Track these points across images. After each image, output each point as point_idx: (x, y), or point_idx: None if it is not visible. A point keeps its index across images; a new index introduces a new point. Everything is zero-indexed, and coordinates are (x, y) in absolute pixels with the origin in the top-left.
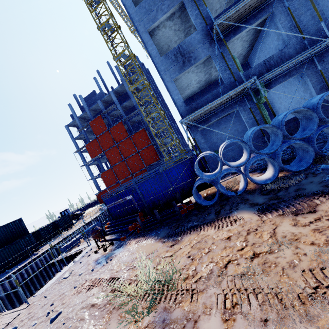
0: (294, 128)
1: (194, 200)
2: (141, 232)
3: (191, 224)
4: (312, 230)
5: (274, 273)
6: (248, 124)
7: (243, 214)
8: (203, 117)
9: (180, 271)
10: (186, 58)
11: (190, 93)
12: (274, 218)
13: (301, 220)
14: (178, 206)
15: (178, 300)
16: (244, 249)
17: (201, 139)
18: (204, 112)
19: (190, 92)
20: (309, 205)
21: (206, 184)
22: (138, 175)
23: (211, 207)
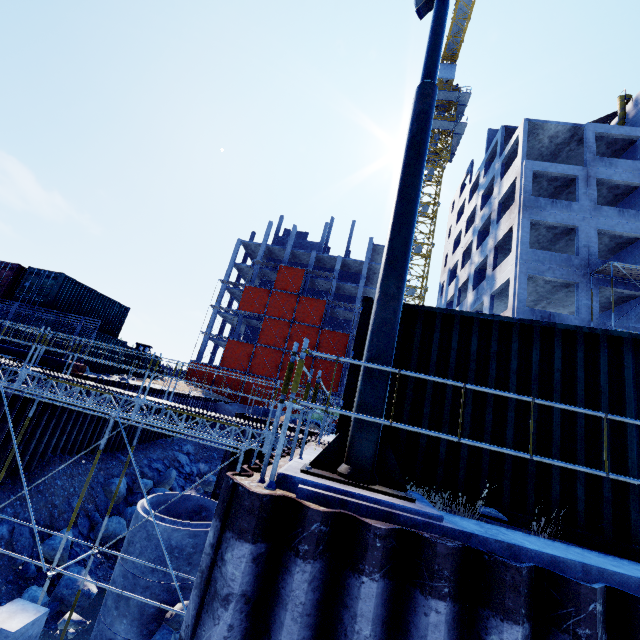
0: None
1: None
2: None
3: None
4: None
5: None
6: None
7: None
8: None
9: None
10: None
11: None
12: None
13: None
14: None
15: None
16: None
17: None
18: None
19: None
20: None
21: None
22: None
23: None
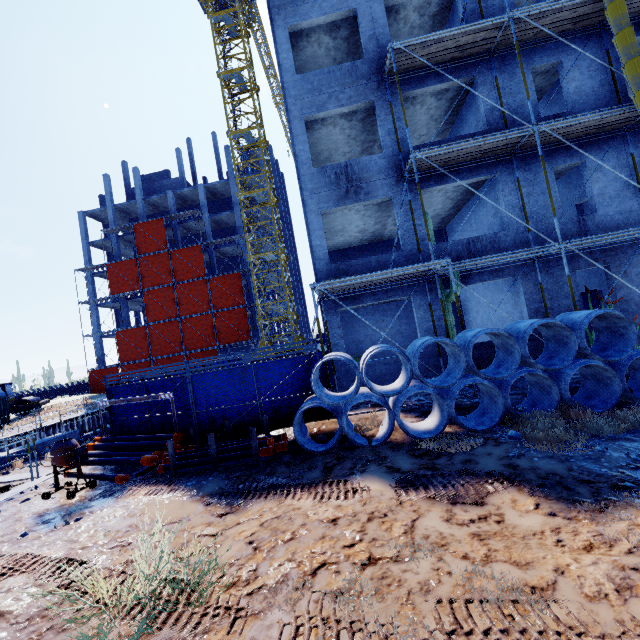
0: (488, 358)
1: (292, 436)
2: (167, 473)
3: (273, 481)
4: (471, 534)
5: (394, 598)
6: (421, 328)
7: (371, 482)
8: (352, 291)
9: (224, 567)
10: (354, 187)
11: (342, 244)
12: (419, 500)
13: (459, 513)
14: (259, 439)
15: (202, 628)
16: (355, 546)
17: (337, 328)
18: (356, 284)
19: (343, 242)
20: (476, 492)
21: (323, 411)
22: (196, 357)
23: (319, 456)
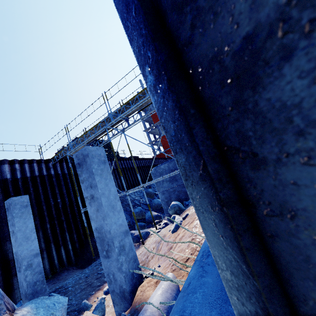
0: None
1: None
2: None
3: None
4: None
5: None
6: None
7: None
8: None
9: None
10: None
11: None
12: None
13: None
14: None
15: None
16: None
17: None
18: None
19: None
20: None
21: None
22: None
23: None
